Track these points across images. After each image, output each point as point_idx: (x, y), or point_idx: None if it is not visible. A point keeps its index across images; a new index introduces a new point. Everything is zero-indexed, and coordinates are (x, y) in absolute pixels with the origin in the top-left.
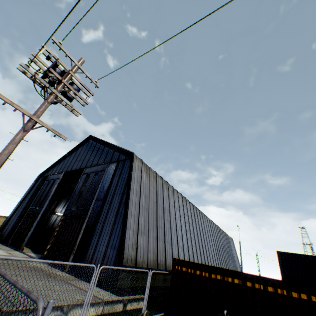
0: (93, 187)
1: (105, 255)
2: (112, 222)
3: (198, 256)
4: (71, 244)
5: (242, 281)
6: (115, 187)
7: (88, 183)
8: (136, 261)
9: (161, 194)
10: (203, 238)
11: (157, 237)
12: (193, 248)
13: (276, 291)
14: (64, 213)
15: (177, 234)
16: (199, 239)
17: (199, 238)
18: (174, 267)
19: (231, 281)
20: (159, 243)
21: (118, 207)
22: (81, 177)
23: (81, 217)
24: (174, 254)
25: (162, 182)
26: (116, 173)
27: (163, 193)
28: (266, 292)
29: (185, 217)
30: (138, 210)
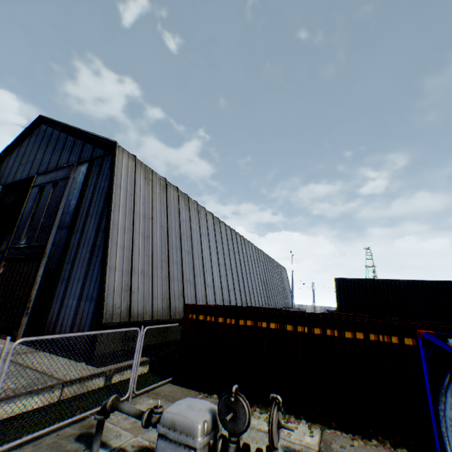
0: (51, 207)
1: (78, 312)
2: (86, 261)
3: (236, 294)
4: (23, 300)
5: (280, 325)
6: (89, 204)
7: (43, 201)
8: (130, 314)
9: (176, 213)
10: (244, 272)
11: (169, 276)
12: (229, 286)
13: (325, 333)
14: (8, 254)
15: (204, 270)
16: (238, 273)
17: (239, 272)
18: (187, 317)
19: (266, 327)
20: (173, 285)
21: (94, 236)
22: (30, 192)
23: (36, 259)
24: (199, 297)
25: (178, 196)
26: (89, 181)
27: (179, 212)
28: (312, 336)
29: (218, 246)
30: (132, 239)
